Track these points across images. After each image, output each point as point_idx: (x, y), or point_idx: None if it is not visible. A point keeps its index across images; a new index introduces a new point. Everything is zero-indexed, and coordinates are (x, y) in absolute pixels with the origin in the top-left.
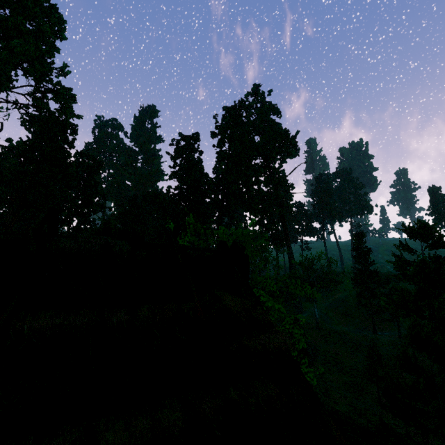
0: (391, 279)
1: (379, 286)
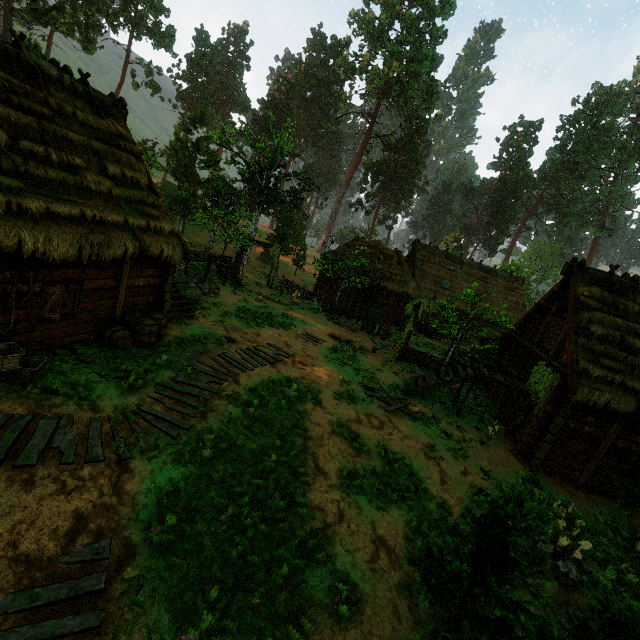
0: None
1: None
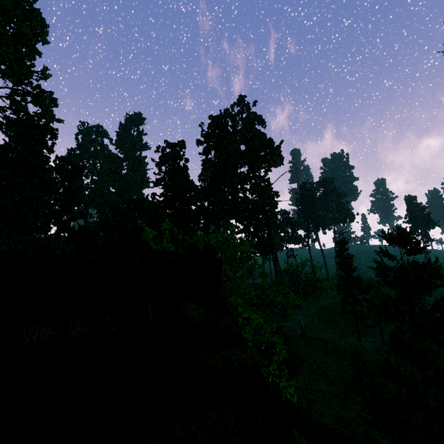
0: (373, 285)
1: (362, 292)
